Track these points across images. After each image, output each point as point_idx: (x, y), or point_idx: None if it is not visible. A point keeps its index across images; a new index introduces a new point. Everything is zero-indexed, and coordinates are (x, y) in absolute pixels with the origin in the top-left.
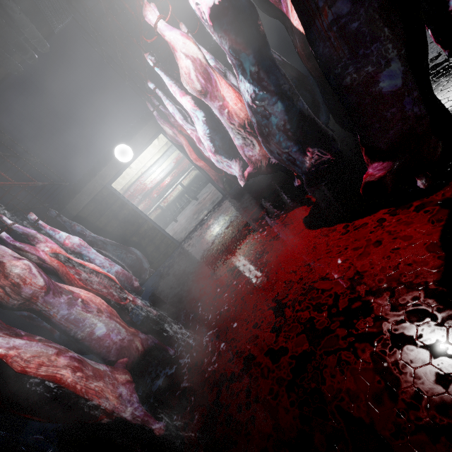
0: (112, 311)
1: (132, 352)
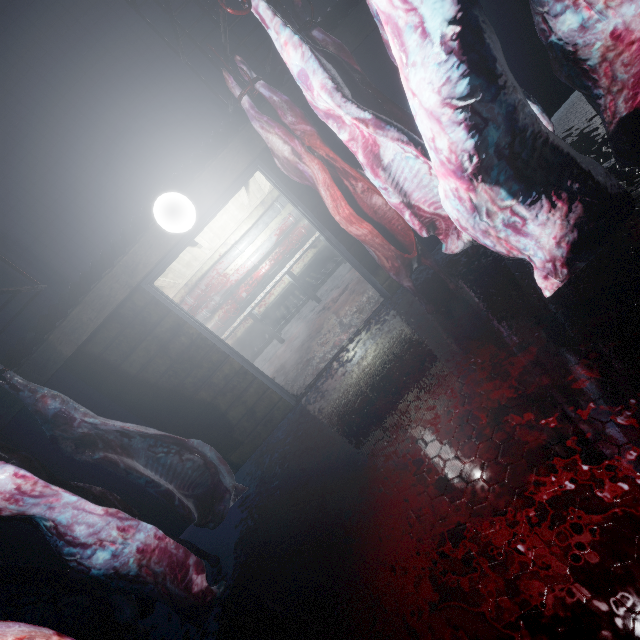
0: None
1: None
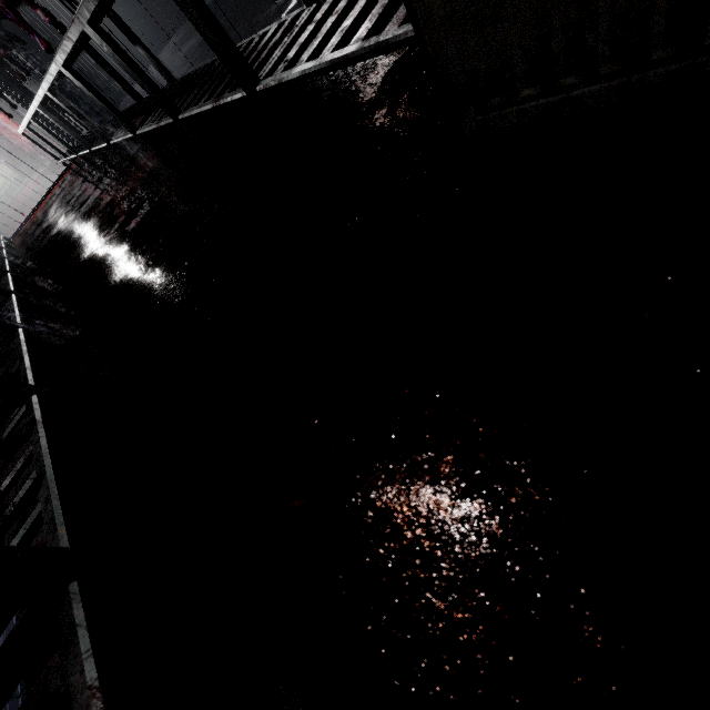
0: None
1: None
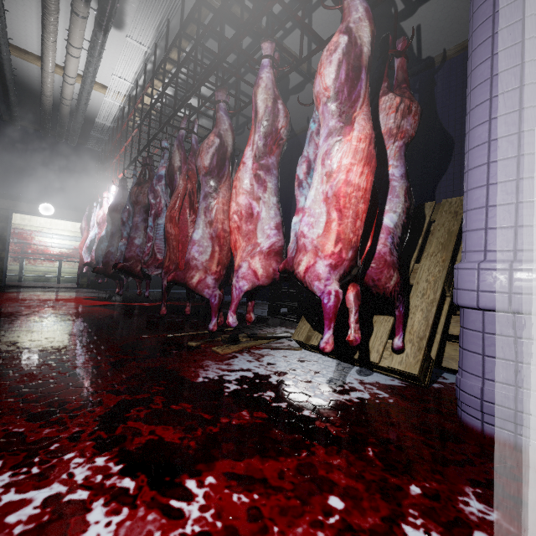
0: None
1: None
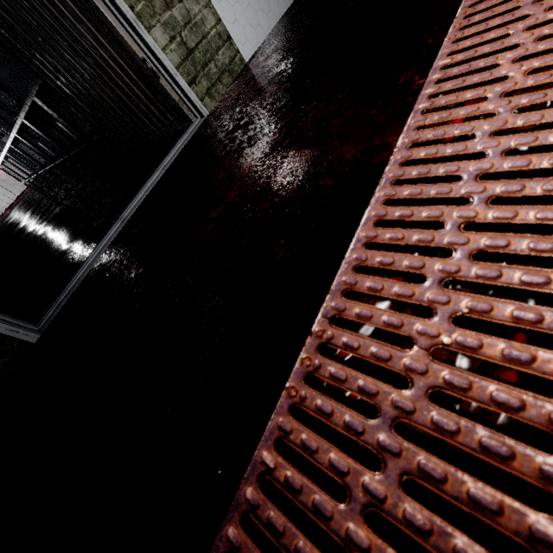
0: None
1: None
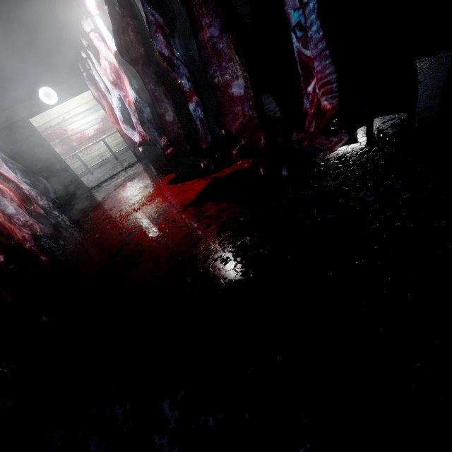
0: (21, 204)
1: (33, 230)
